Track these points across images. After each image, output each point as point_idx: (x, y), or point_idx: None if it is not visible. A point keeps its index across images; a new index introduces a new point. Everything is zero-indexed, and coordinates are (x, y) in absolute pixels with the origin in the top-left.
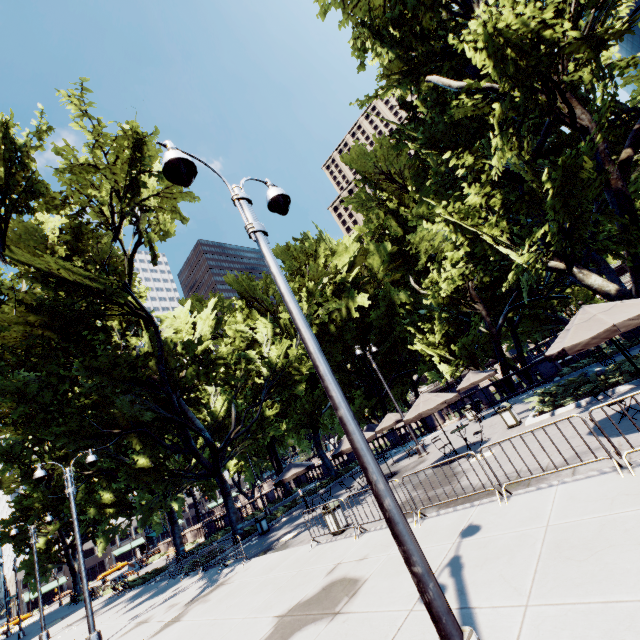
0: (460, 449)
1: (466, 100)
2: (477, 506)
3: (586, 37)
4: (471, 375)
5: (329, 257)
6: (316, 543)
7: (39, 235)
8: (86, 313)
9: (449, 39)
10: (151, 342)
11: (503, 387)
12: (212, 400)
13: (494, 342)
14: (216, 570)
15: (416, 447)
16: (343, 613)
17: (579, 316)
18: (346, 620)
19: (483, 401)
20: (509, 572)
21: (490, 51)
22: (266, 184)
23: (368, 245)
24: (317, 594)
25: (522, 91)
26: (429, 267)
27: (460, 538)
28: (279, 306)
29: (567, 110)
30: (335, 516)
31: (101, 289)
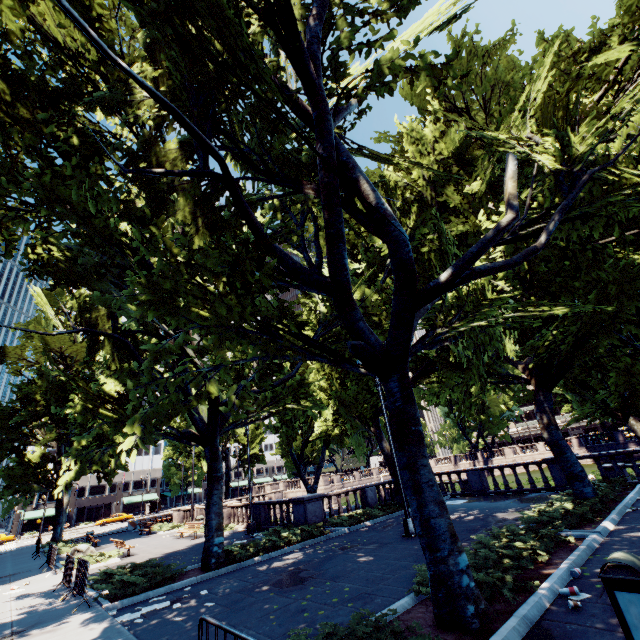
0: None
1: None
2: None
3: None
4: None
5: None
6: None
7: None
8: None
9: None
10: None
11: None
12: None
13: None
14: None
15: None
16: None
17: None
18: None
19: None
20: None
21: None
22: None
23: None
24: None
25: None
26: None
27: None
28: None
29: None
30: None
31: None
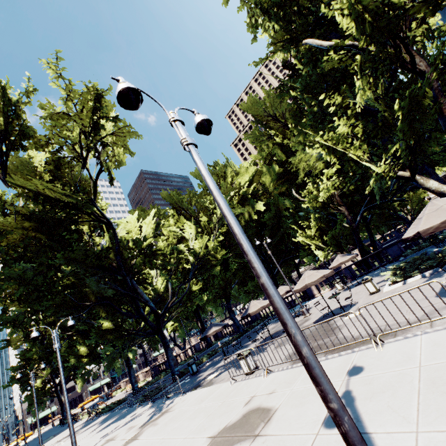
0: (335, 310)
1: (334, 55)
2: (357, 352)
3: (426, 0)
4: (339, 257)
5: (234, 177)
6: (234, 381)
7: (30, 166)
8: (65, 220)
9: (322, 9)
10: (111, 240)
11: (362, 266)
12: (154, 280)
13: (354, 233)
14: (161, 401)
15: (302, 310)
16: (262, 435)
17: (428, 207)
18: (265, 441)
19: (347, 276)
20: (395, 404)
21: (353, 15)
22: (193, 113)
23: (261, 167)
24: (239, 420)
25: (377, 45)
26: (305, 181)
27: (348, 376)
28: (199, 213)
29: (409, 59)
30: (247, 361)
31: (75, 203)
